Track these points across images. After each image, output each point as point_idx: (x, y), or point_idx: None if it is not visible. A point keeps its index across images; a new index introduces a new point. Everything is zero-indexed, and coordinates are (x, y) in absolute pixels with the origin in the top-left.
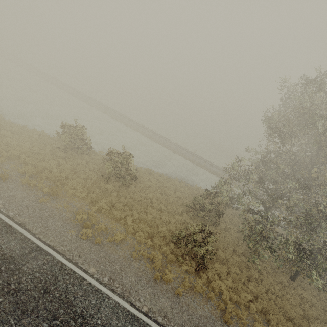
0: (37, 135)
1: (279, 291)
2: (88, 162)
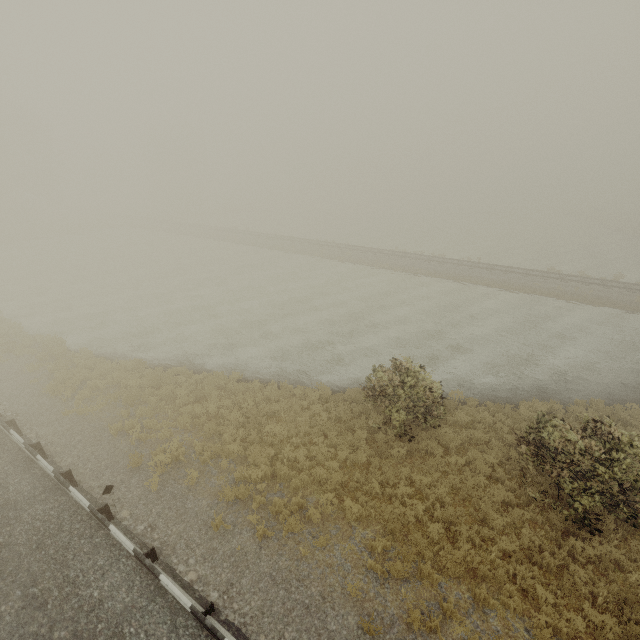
0: (315, 401)
1: None
2: (458, 445)
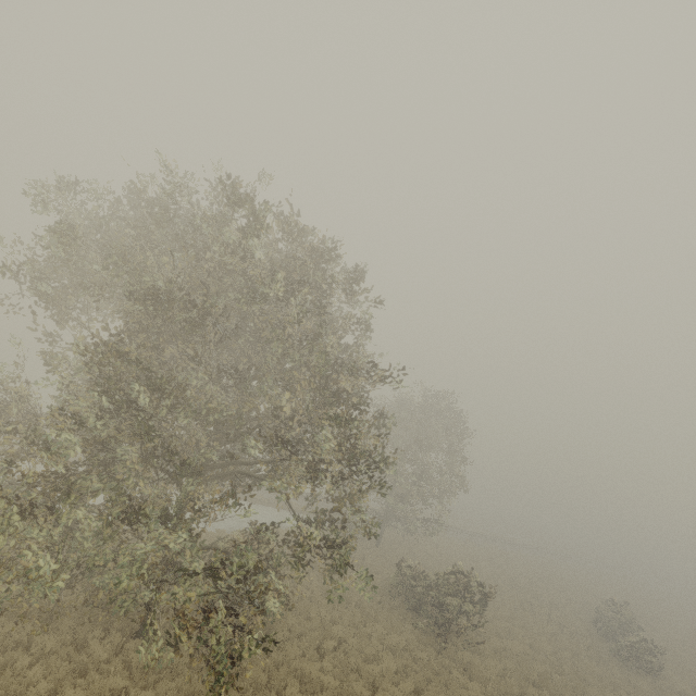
0: None
1: (43, 695)
2: None
